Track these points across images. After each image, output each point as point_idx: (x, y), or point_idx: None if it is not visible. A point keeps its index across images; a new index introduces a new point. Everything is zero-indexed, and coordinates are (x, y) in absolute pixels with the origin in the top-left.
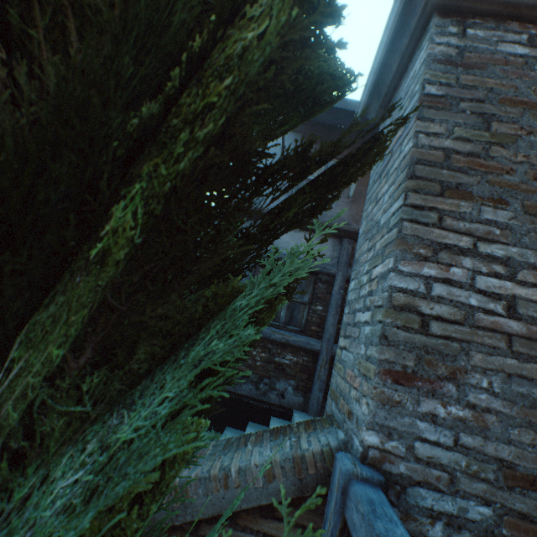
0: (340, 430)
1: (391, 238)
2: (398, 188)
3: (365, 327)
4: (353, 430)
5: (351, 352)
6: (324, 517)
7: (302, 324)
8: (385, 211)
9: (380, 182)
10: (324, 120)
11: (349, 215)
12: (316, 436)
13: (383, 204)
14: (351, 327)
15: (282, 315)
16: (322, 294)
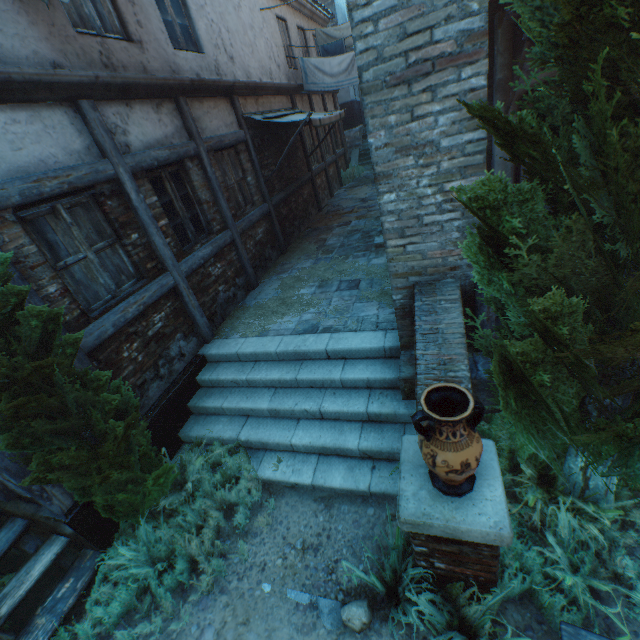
0: (444, 280)
1: (475, 163)
2: (471, 120)
3: (453, 223)
4: (466, 271)
5: (431, 242)
6: (478, 304)
7: (133, 272)
8: (449, 135)
9: (414, 94)
10: None
11: (42, 39)
12: (446, 291)
13: (438, 126)
14: (417, 229)
15: (105, 283)
16: (123, 215)
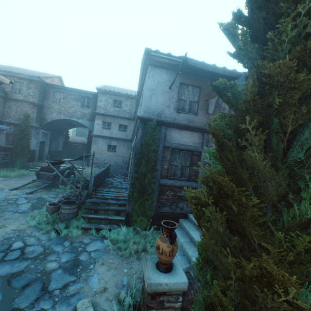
0: None
1: None
2: None
3: None
4: None
5: None
6: None
7: (187, 176)
8: None
9: None
10: (195, 69)
11: (205, 120)
12: None
13: None
14: None
15: (177, 173)
16: (195, 161)
